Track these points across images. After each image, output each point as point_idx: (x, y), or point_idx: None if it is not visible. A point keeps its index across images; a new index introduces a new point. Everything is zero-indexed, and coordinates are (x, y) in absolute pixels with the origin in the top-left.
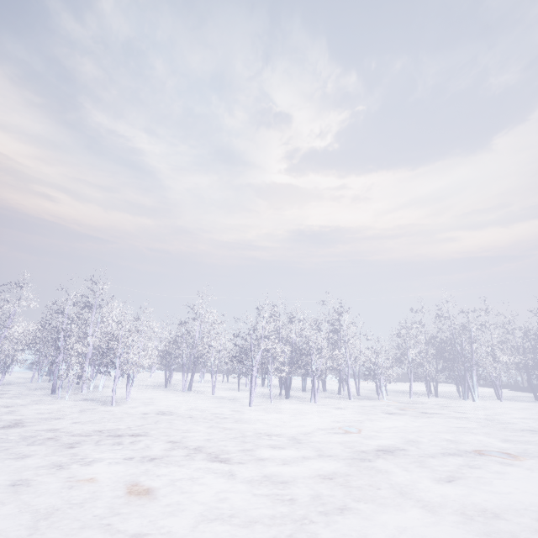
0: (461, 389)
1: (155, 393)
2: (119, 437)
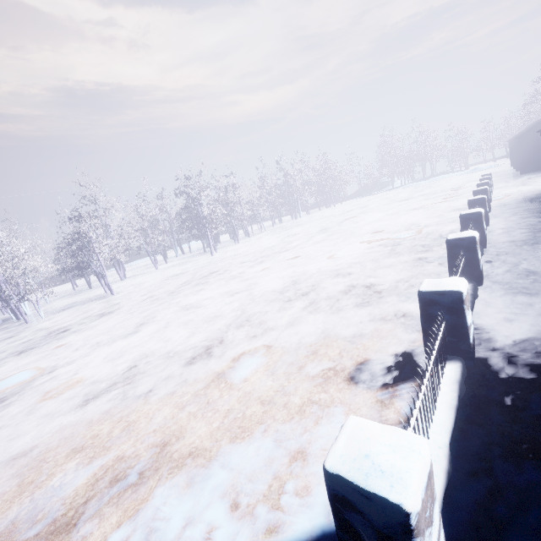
0: None
1: (103, 289)
2: (207, 277)
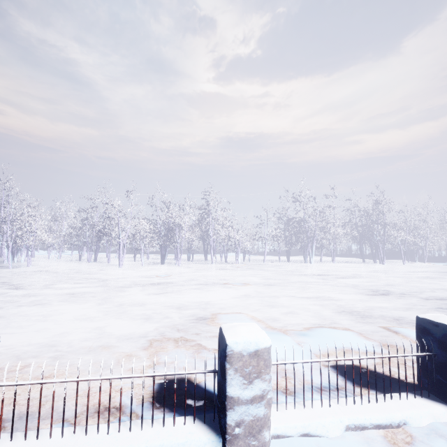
0: (322, 258)
1: (63, 263)
2: None
